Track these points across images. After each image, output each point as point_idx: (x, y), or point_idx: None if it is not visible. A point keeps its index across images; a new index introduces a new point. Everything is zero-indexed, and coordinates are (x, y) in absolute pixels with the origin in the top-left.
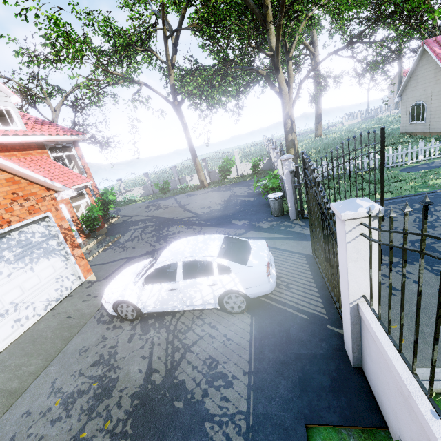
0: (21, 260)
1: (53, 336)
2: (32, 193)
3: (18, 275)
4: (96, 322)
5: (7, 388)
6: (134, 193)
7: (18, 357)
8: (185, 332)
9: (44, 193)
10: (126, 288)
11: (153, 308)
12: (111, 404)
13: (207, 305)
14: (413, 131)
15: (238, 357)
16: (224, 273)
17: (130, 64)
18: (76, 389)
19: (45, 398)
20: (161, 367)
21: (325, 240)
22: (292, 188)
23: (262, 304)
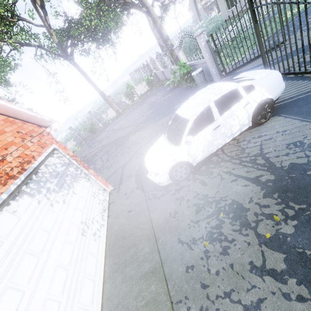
0: (63, 188)
1: (134, 226)
2: (31, 131)
3: (69, 200)
4: (156, 200)
5: (145, 272)
6: (70, 147)
7: (125, 253)
8: (243, 152)
9: (39, 130)
10: (173, 153)
11: (201, 156)
12: (257, 211)
13: (243, 127)
14: (232, 16)
15: (309, 130)
16: (250, 91)
17: (11, 38)
18: (209, 228)
19: (189, 252)
20: (259, 173)
21: (308, 29)
22: (212, 54)
23: (274, 108)
